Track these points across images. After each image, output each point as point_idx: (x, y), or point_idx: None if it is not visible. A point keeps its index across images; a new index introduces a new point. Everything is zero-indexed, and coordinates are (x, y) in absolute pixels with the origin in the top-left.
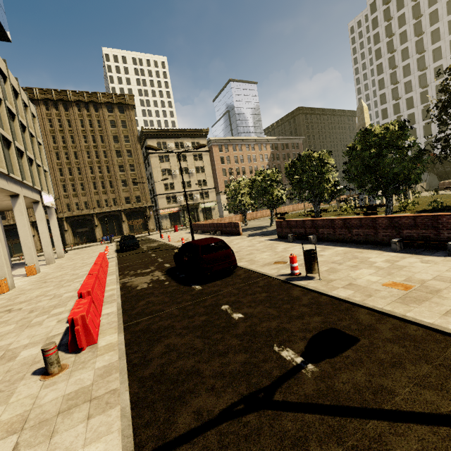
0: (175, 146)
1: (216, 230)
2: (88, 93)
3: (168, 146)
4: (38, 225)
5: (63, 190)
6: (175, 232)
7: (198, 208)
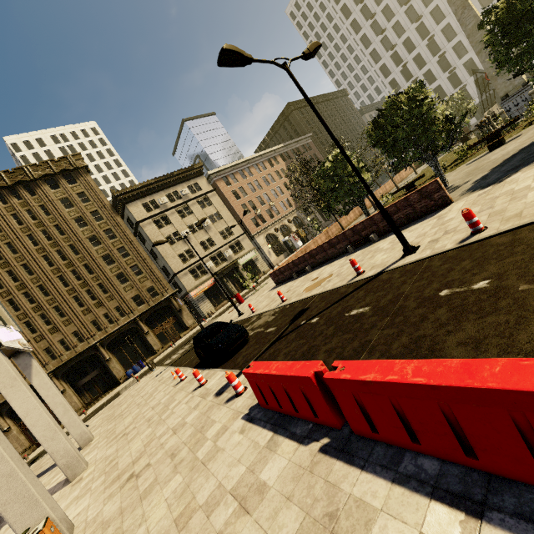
0: (169, 199)
1: (356, 240)
2: (8, 172)
3: (159, 203)
4: (8, 401)
5: (29, 332)
6: (242, 303)
7: (238, 267)
